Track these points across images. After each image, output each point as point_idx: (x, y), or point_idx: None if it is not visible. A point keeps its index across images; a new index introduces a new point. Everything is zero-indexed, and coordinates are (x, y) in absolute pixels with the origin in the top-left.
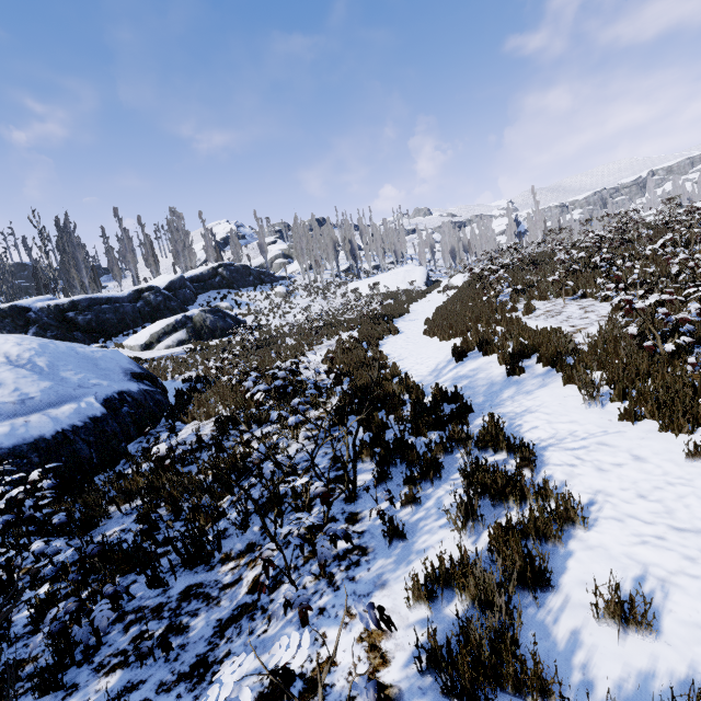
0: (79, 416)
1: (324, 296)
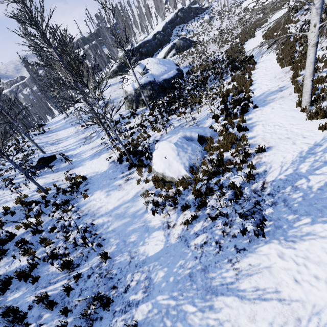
0: (174, 73)
1: (228, 16)
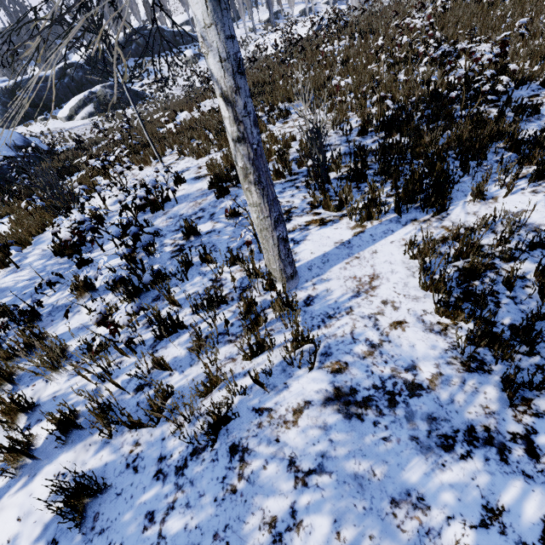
0: None
1: None
